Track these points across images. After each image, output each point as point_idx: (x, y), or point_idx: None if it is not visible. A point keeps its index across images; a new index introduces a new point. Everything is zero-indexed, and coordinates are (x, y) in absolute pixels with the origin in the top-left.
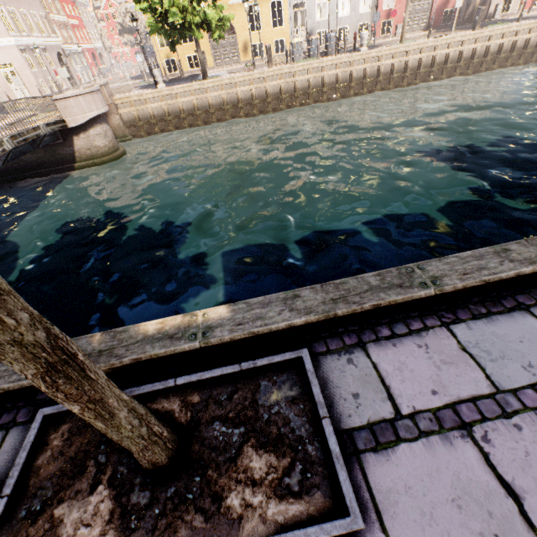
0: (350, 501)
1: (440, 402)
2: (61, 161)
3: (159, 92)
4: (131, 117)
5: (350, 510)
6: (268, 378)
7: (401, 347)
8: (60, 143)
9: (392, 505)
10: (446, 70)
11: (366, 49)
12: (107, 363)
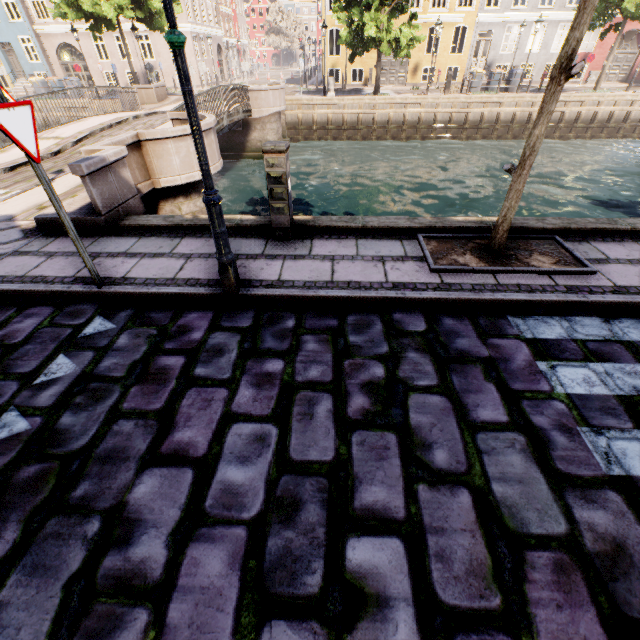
0: (590, 266)
1: (630, 258)
2: (232, 148)
3: (329, 100)
4: (294, 119)
5: (591, 267)
6: (536, 242)
7: (608, 244)
8: (238, 131)
9: (607, 273)
10: (639, 129)
11: None
12: (443, 226)
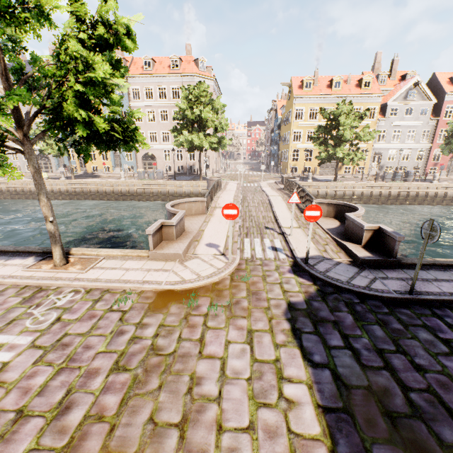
0: None
1: None
2: None
3: (310, 184)
4: None
5: None
6: None
7: None
8: None
9: None
10: None
11: (436, 182)
12: None
